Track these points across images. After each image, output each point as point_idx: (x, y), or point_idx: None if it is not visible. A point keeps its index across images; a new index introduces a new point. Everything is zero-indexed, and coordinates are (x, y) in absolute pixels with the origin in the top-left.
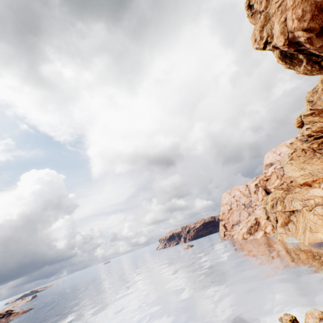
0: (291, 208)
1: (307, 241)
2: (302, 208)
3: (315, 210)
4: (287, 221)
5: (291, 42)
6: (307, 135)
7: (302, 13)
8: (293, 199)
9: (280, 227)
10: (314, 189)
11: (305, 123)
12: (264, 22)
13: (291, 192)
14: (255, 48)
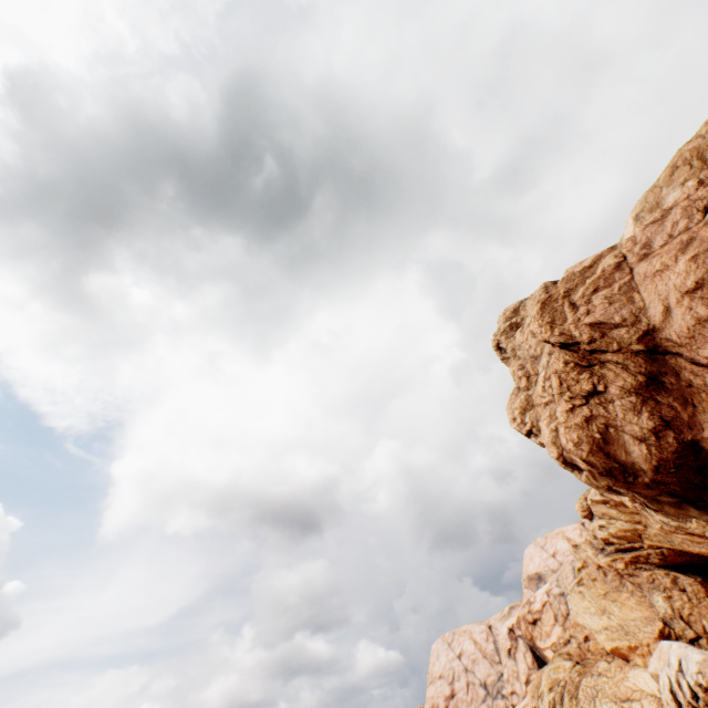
0: None
1: None
2: None
3: None
4: None
5: (567, 461)
6: (602, 538)
7: (578, 439)
8: (597, 693)
9: None
10: (635, 670)
11: (596, 514)
12: (526, 405)
13: (591, 671)
14: (513, 427)
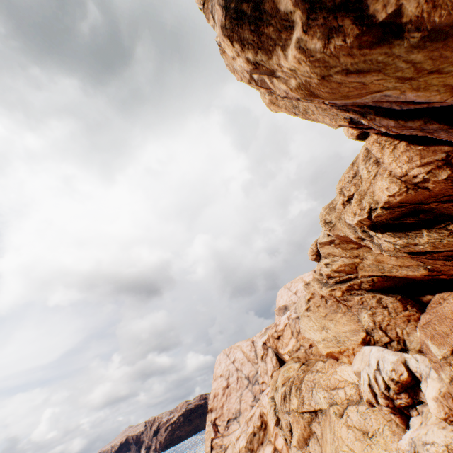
0: (312, 405)
1: None
2: (328, 407)
3: (348, 414)
4: (308, 435)
5: None
6: (326, 274)
7: None
8: (314, 385)
9: (297, 448)
10: (342, 366)
11: (323, 255)
12: None
13: (312, 369)
14: None
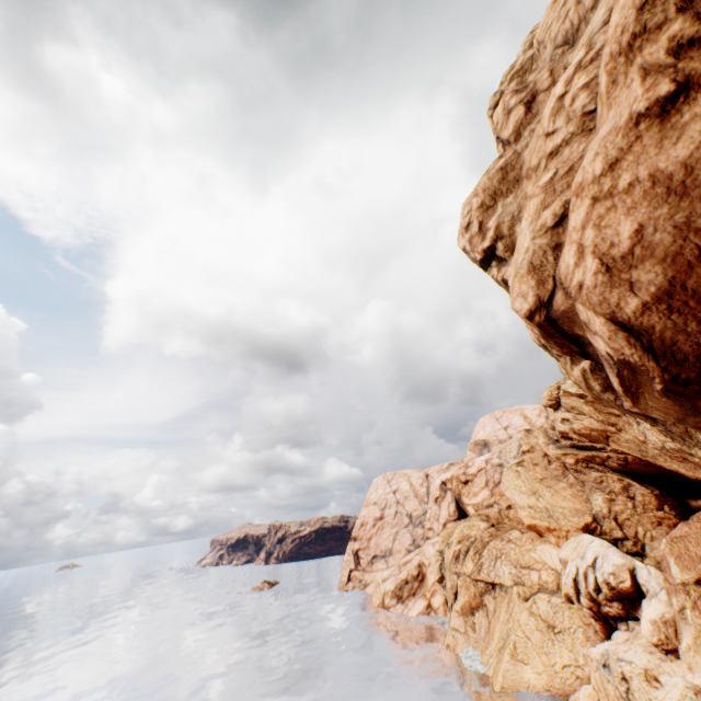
0: (491, 576)
1: (500, 683)
2: (511, 585)
3: (535, 601)
4: (477, 605)
5: (558, 324)
6: (561, 431)
7: (634, 243)
8: (501, 556)
9: (459, 614)
10: (546, 545)
11: (564, 406)
12: (502, 184)
13: (503, 536)
14: (462, 246)
